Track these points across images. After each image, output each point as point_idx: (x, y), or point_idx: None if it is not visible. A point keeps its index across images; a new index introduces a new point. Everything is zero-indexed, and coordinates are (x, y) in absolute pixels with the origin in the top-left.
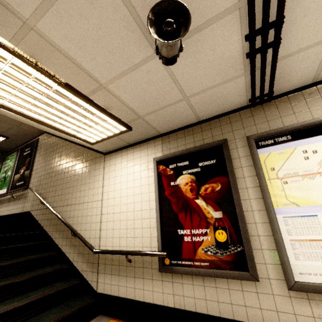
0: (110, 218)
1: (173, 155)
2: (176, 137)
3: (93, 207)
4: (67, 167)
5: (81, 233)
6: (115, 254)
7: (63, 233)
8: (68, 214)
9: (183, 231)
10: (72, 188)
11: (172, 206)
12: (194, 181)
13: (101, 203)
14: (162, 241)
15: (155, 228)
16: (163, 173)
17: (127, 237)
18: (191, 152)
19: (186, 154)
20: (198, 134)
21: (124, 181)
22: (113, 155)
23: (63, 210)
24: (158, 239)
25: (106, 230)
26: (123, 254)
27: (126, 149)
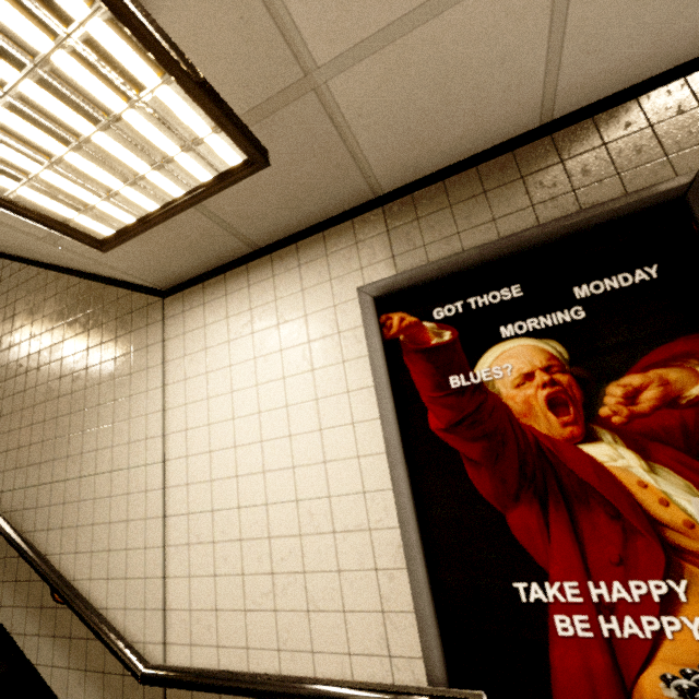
0: (202, 529)
1: (447, 267)
2: (448, 197)
3: (131, 489)
4: (35, 352)
5: (91, 588)
6: (235, 696)
7: (28, 588)
8: (42, 516)
9: (542, 587)
10: (55, 424)
11: (472, 474)
12: (566, 365)
13: (161, 471)
14: (444, 632)
15: (400, 573)
16: (410, 341)
17: (278, 610)
18: (534, 243)
19: (507, 258)
20: (549, 172)
21: (245, 385)
22: (195, 293)
23: (24, 501)
24: (422, 625)
25: (187, 578)
26: (270, 698)
27: (243, 268)
